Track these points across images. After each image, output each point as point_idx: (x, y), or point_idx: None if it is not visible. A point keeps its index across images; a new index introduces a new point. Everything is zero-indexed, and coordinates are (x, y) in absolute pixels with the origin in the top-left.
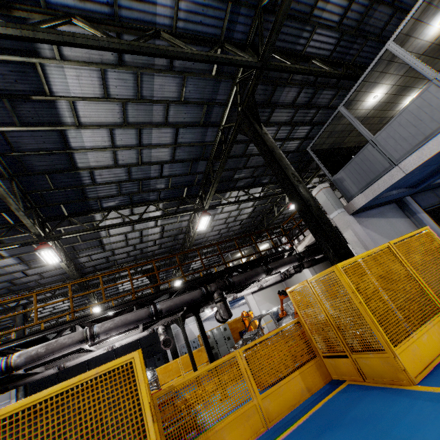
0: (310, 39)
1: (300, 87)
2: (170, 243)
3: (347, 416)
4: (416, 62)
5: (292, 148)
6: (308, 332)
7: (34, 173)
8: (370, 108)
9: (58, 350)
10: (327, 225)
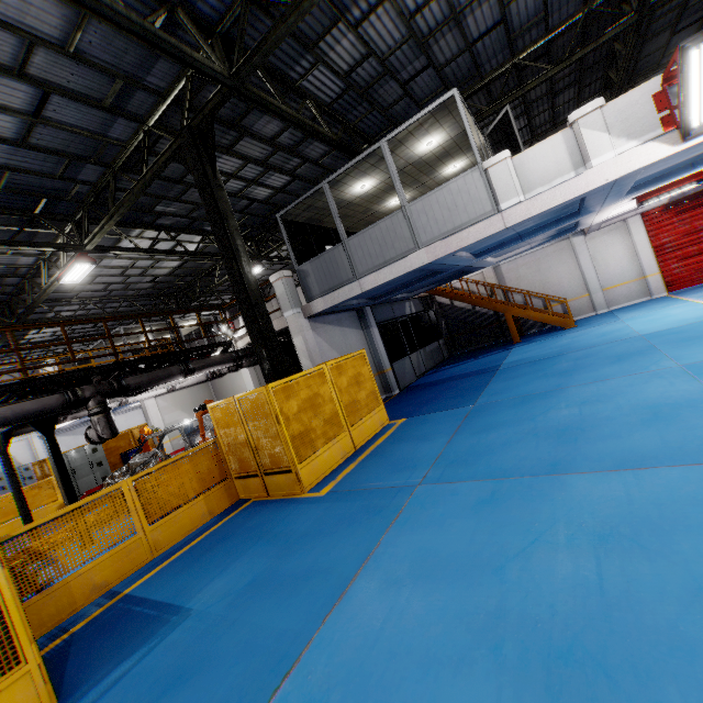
0: (309, 73)
1: (285, 123)
2: None
3: (242, 528)
4: (397, 180)
5: (260, 196)
6: (224, 453)
7: None
8: (357, 195)
9: None
10: (271, 337)
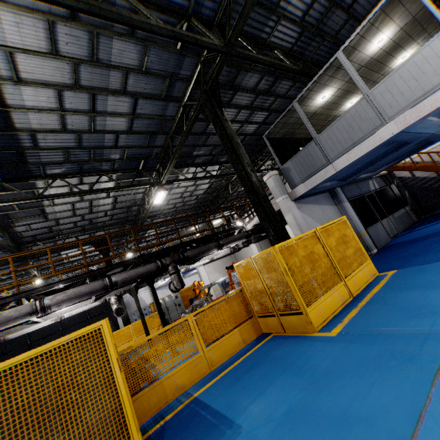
0: (275, 29)
1: (262, 74)
2: (122, 215)
3: (269, 357)
4: (356, 76)
5: (250, 131)
6: (248, 298)
7: None
8: (319, 106)
9: (5, 324)
10: (271, 212)
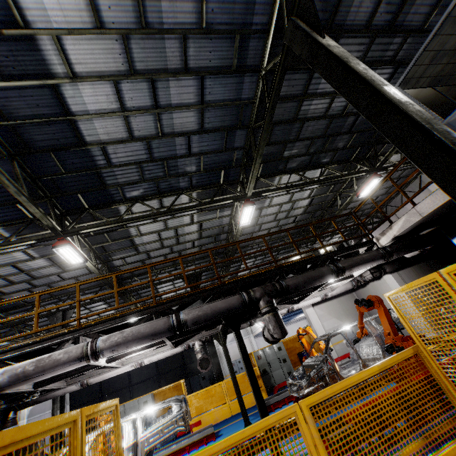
0: None
1: None
2: (211, 245)
3: None
4: None
5: None
6: (439, 376)
7: (37, 151)
8: None
9: (50, 369)
10: None
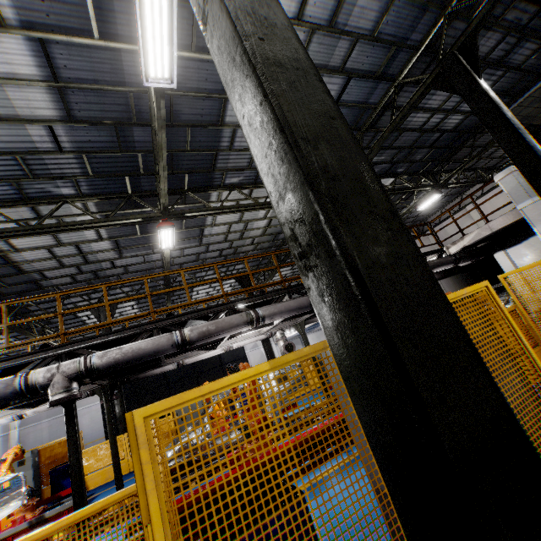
0: None
1: (504, 33)
2: (266, 244)
3: None
4: None
5: (450, 125)
6: (526, 320)
7: (179, 124)
8: None
9: (227, 330)
10: None
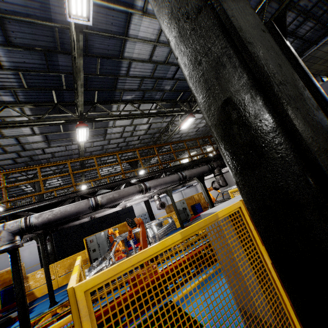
0: None
1: (297, 14)
2: (147, 140)
3: None
4: None
5: None
6: None
7: (91, 55)
8: None
9: (126, 196)
10: None
